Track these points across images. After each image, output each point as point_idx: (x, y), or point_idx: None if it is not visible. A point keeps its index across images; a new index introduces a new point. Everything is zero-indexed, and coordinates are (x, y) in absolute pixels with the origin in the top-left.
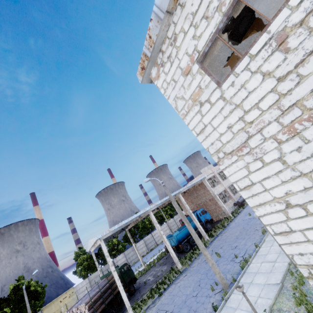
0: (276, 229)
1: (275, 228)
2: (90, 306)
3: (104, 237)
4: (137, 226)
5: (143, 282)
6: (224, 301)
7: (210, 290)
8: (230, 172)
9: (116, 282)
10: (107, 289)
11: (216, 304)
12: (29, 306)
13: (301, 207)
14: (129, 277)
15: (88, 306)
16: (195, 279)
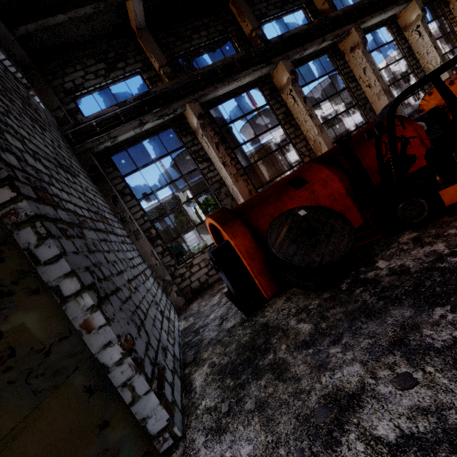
0: None
1: None
2: None
3: None
4: (209, 203)
5: None
6: None
7: None
8: None
9: None
10: None
11: None
12: None
13: None
14: (178, 250)
15: None
16: None
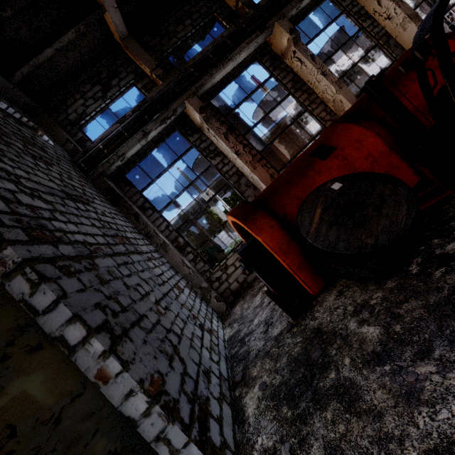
0: None
1: None
2: None
3: None
4: (236, 197)
5: None
6: None
7: None
8: None
9: None
10: None
11: None
12: None
13: None
14: (215, 250)
15: None
16: None
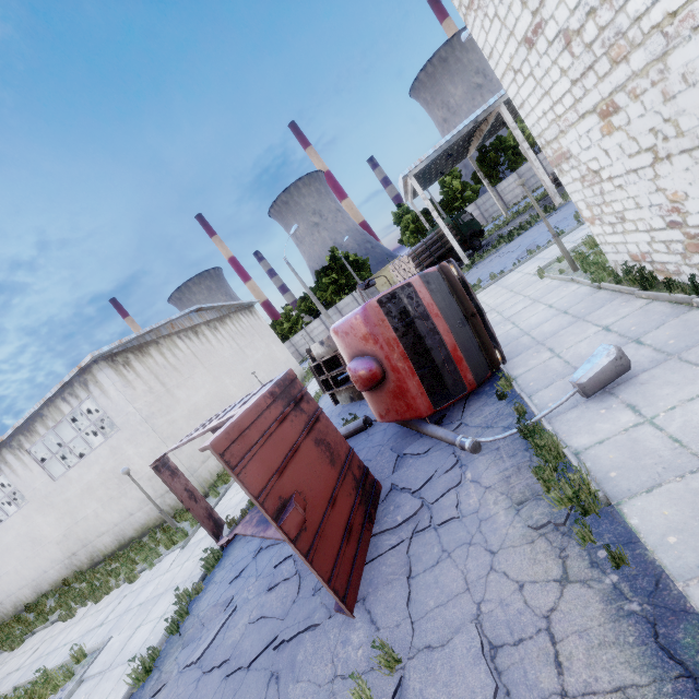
0: (517, 103)
1: (516, 102)
2: (414, 258)
3: (415, 172)
4: (503, 147)
5: (497, 236)
6: (577, 226)
7: (574, 219)
8: (476, 36)
9: (443, 232)
10: (436, 243)
11: (563, 230)
12: (355, 274)
13: (520, 72)
14: (471, 230)
15: (411, 258)
16: (568, 212)
